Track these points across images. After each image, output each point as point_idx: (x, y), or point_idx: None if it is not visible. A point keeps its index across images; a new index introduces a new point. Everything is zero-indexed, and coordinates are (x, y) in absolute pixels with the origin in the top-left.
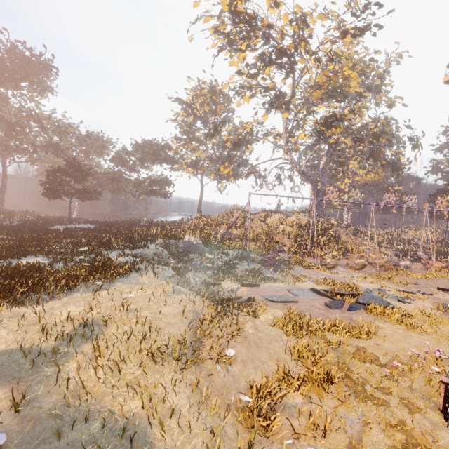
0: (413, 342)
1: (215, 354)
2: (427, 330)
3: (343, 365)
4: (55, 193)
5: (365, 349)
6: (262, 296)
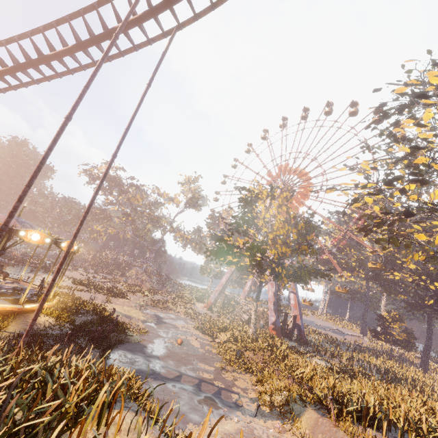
0: None
1: None
2: None
3: None
4: None
5: None
6: None
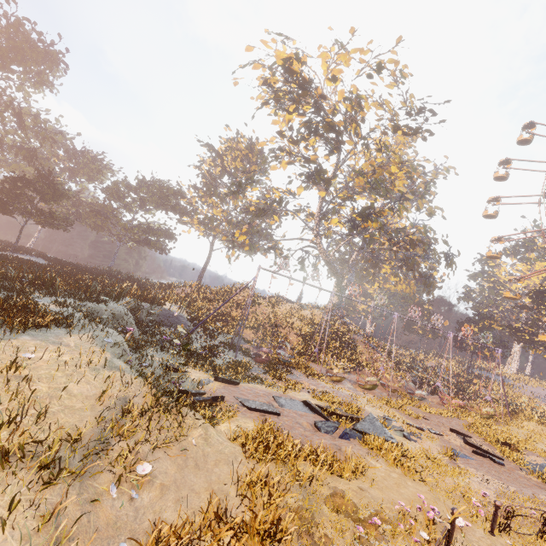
0: (407, 493)
1: (120, 468)
2: (426, 479)
3: (306, 512)
4: (5, 207)
5: (344, 493)
6: (236, 398)
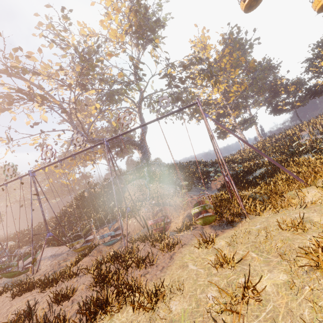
0: None
1: None
2: None
3: None
4: None
5: None
6: None
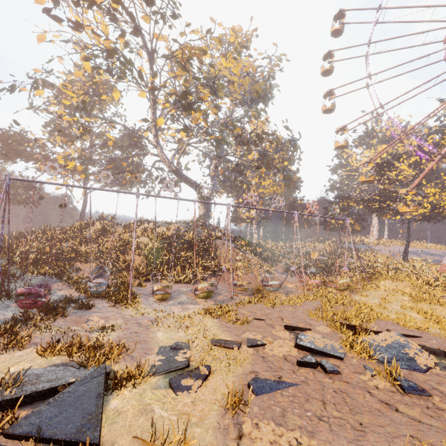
0: None
1: None
2: None
3: None
4: None
5: None
6: None
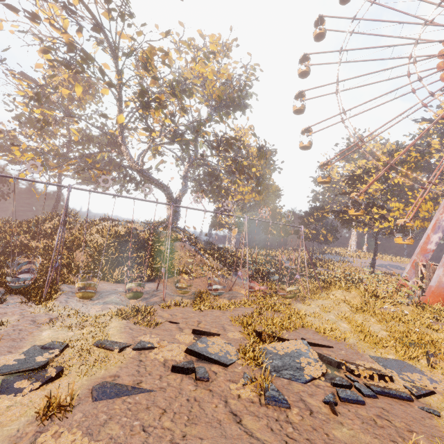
0: None
1: None
2: None
3: None
4: None
5: None
6: None
